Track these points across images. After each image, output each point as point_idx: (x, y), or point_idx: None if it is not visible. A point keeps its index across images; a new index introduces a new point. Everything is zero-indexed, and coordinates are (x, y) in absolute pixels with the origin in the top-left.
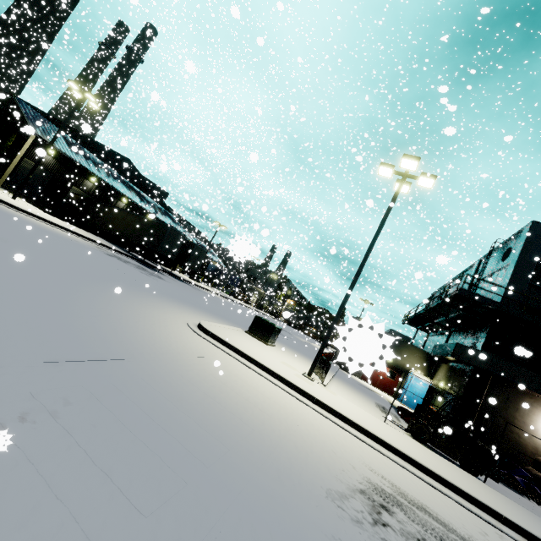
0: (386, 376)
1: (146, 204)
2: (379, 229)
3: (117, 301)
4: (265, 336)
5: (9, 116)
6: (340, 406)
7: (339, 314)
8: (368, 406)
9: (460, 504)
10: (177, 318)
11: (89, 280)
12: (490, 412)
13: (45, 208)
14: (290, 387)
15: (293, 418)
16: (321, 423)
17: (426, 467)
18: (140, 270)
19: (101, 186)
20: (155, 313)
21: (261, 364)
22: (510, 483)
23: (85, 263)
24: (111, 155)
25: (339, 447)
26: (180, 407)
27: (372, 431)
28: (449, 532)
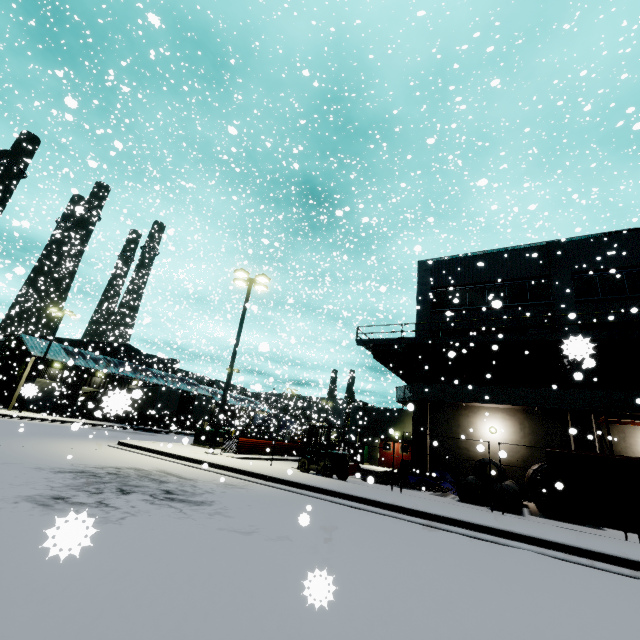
0: (400, 453)
1: (153, 377)
2: (240, 324)
3: (42, 438)
4: (204, 441)
5: (18, 350)
6: (205, 457)
7: (224, 395)
8: (291, 466)
9: (237, 478)
10: (105, 443)
11: (32, 434)
12: (439, 439)
13: (61, 415)
14: (163, 455)
15: (122, 459)
16: (156, 462)
17: (231, 467)
18: (126, 433)
19: (110, 377)
20: (78, 441)
21: (148, 448)
22: (399, 482)
23: (47, 431)
24: (112, 347)
25: (144, 464)
26: (13, 451)
27: (205, 460)
28: (169, 475)
